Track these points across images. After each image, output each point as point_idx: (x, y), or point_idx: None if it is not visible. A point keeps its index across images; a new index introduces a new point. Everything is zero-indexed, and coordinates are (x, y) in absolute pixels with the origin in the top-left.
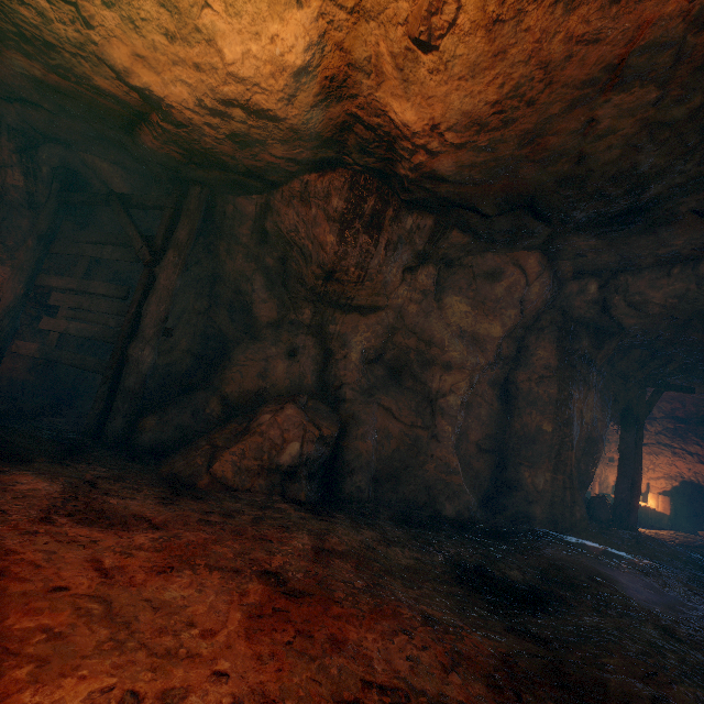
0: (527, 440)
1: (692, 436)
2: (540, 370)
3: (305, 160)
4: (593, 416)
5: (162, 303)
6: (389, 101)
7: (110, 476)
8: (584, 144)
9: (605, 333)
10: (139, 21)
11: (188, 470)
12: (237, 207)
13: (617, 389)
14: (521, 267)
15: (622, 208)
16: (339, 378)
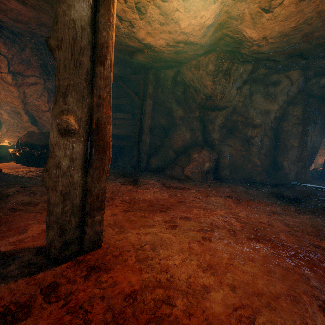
0: (287, 151)
1: None
2: (294, 121)
3: (201, 53)
4: (316, 137)
5: (149, 119)
6: (244, 29)
7: (159, 178)
8: None
9: None
10: (151, 22)
11: (176, 174)
12: (165, 74)
13: None
14: (290, 78)
15: None
16: (211, 137)
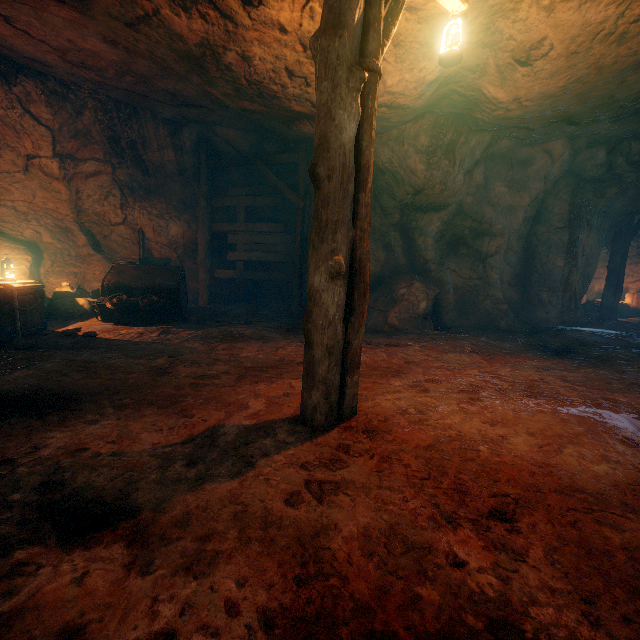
0: (545, 274)
1: None
2: (556, 223)
3: (409, 119)
4: (591, 247)
5: None
6: (485, 85)
7: None
8: (615, 92)
9: (607, 185)
10: None
11: (375, 324)
12: None
13: (611, 223)
14: (549, 153)
15: (634, 108)
16: (423, 258)
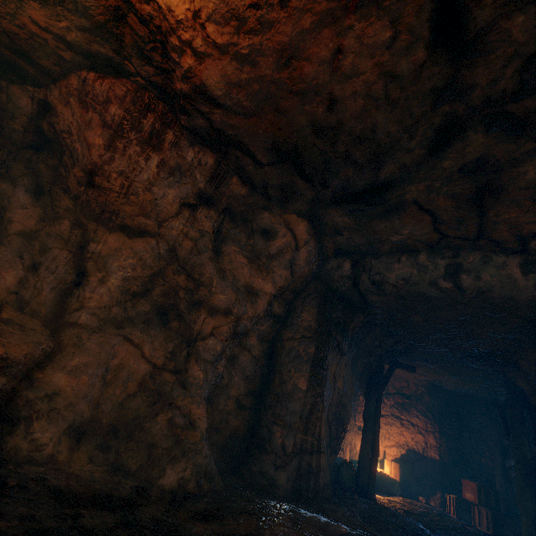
0: (283, 397)
1: (414, 410)
2: (303, 330)
3: (77, 44)
4: (344, 382)
5: None
6: None
7: None
8: (334, 83)
9: (356, 308)
10: None
11: None
12: (10, 97)
13: (364, 361)
14: (293, 231)
15: (366, 182)
16: (82, 301)
